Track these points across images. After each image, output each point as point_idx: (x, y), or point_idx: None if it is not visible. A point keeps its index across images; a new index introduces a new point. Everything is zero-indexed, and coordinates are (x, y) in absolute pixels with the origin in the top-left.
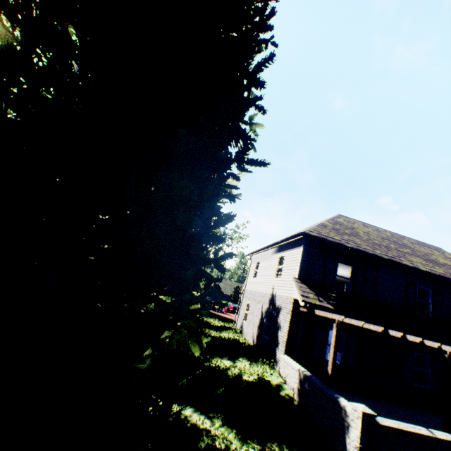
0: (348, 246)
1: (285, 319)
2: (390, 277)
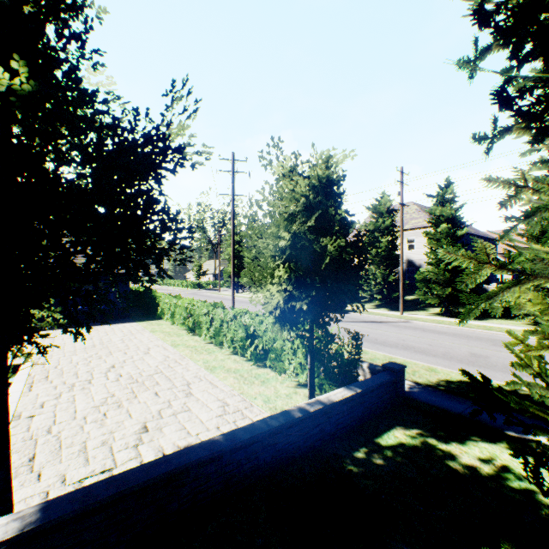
0: None
1: None
2: None
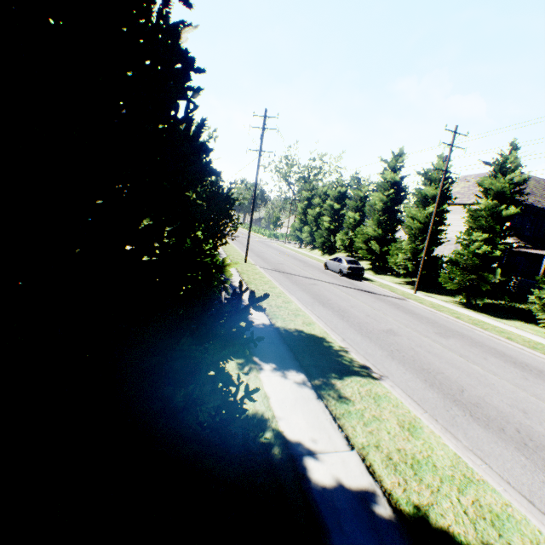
0: (538, 207)
1: None
2: None
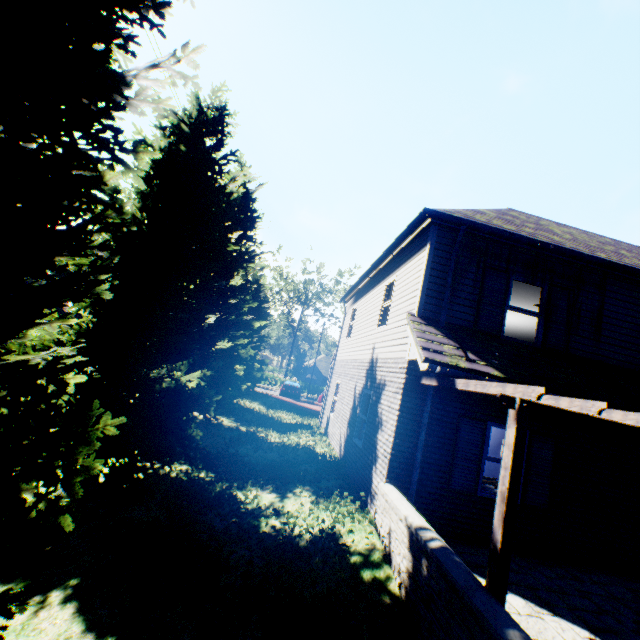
0: (536, 240)
1: (391, 406)
2: (632, 308)
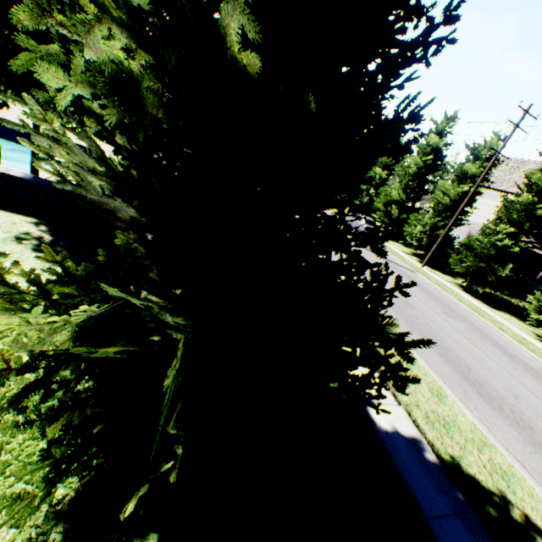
0: None
1: None
2: None
